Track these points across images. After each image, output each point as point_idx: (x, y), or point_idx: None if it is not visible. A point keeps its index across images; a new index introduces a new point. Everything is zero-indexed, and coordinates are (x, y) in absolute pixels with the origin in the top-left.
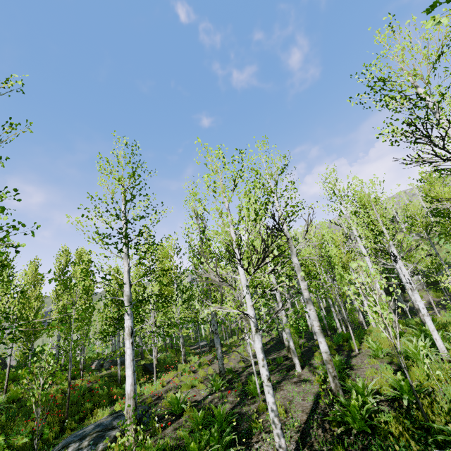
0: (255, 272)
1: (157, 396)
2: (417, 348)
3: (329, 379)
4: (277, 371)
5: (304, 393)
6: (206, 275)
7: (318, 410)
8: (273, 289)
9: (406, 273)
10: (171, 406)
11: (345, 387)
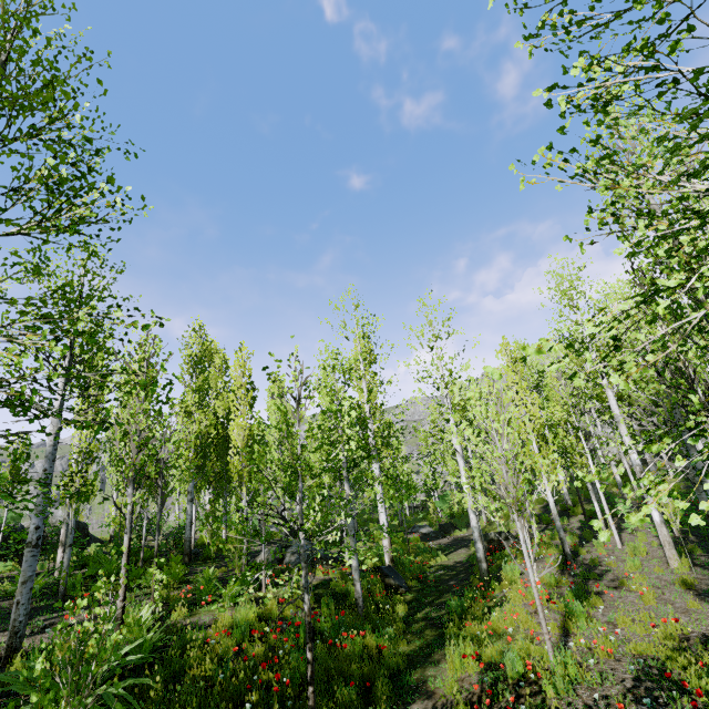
0: None
1: None
2: None
3: None
4: None
5: None
6: None
7: None
8: None
9: None
10: None
11: None
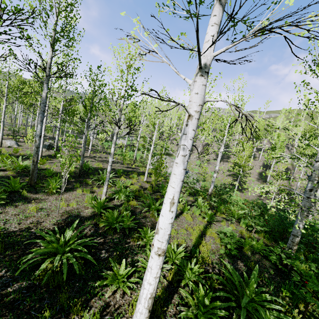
0: None
1: None
2: None
3: None
4: None
5: None
6: None
7: None
8: None
9: None
10: None
11: None
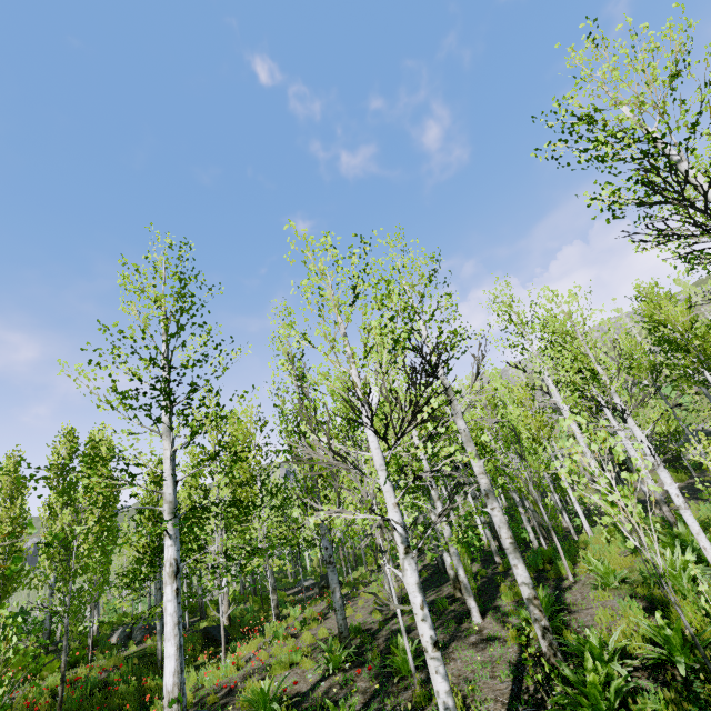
0: (398, 443)
1: (227, 689)
2: (674, 566)
3: (534, 633)
4: (441, 625)
5: (493, 664)
6: (311, 451)
7: (524, 696)
8: (434, 469)
9: (643, 437)
10: (253, 709)
11: (565, 646)
